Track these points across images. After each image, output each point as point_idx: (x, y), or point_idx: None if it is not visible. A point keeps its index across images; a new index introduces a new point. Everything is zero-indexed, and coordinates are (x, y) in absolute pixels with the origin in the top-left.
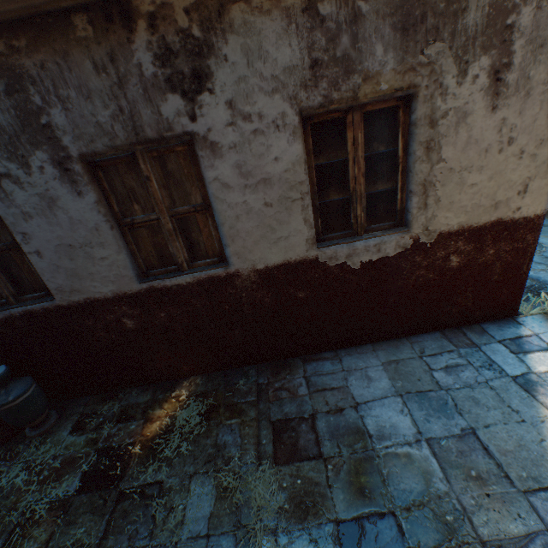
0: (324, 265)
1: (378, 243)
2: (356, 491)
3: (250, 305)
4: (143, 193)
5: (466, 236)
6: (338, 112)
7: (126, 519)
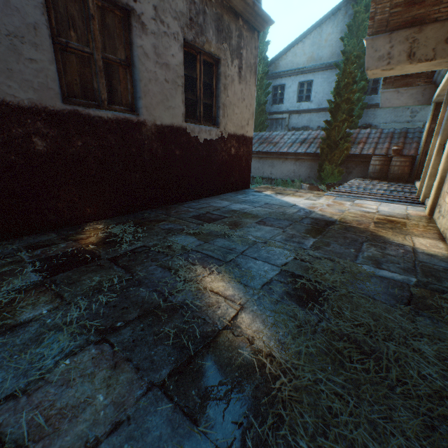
0: (189, 135)
1: (210, 130)
2: (251, 218)
3: (149, 153)
4: (82, 26)
5: (235, 139)
6: (195, 51)
7: (137, 260)
